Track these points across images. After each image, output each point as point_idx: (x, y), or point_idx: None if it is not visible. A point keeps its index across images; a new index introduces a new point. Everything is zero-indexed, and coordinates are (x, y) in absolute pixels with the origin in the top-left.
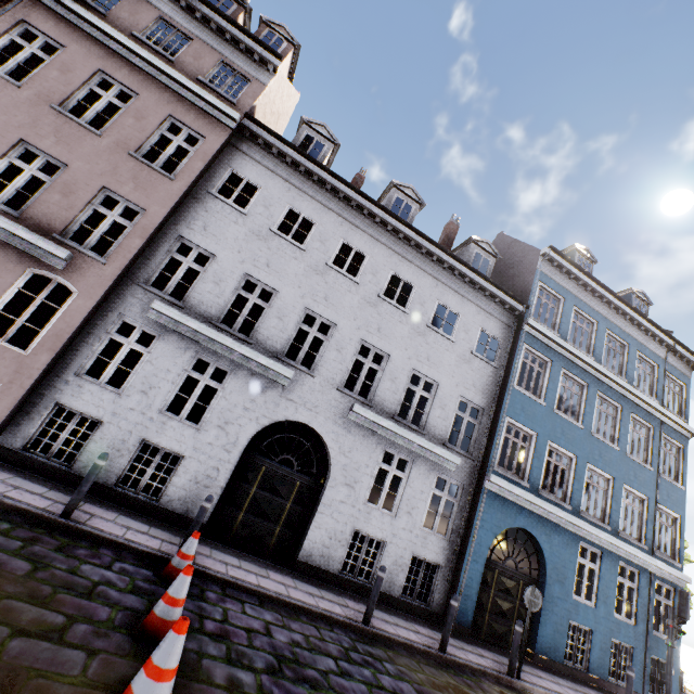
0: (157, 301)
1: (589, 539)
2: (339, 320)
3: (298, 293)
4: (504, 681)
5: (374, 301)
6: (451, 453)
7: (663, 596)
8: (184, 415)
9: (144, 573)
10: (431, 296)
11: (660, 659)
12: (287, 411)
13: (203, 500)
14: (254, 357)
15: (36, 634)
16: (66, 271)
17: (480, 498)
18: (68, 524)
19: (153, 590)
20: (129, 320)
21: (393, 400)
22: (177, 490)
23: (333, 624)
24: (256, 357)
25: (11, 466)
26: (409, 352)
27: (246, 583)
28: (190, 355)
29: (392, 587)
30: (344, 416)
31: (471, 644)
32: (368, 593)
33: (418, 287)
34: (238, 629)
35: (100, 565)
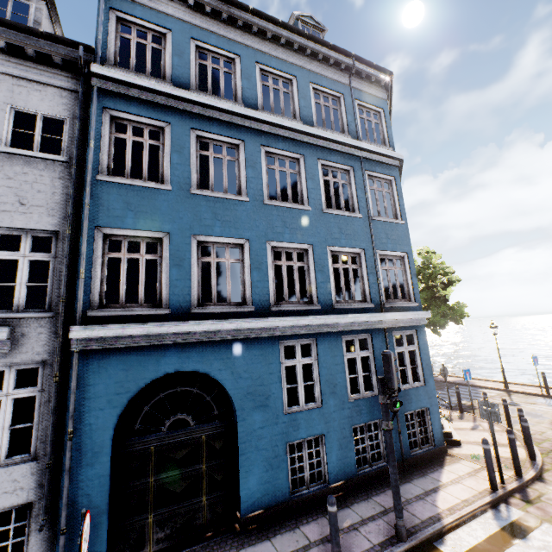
0: None
1: (291, 334)
2: None
3: None
4: None
5: None
6: None
7: (406, 345)
8: None
9: None
10: None
11: (418, 409)
12: None
13: None
14: None
15: None
16: None
17: (71, 369)
18: None
19: None
20: None
21: None
22: None
23: None
24: None
25: None
26: None
27: None
28: None
29: None
30: None
31: None
32: None
33: None
34: None
35: None
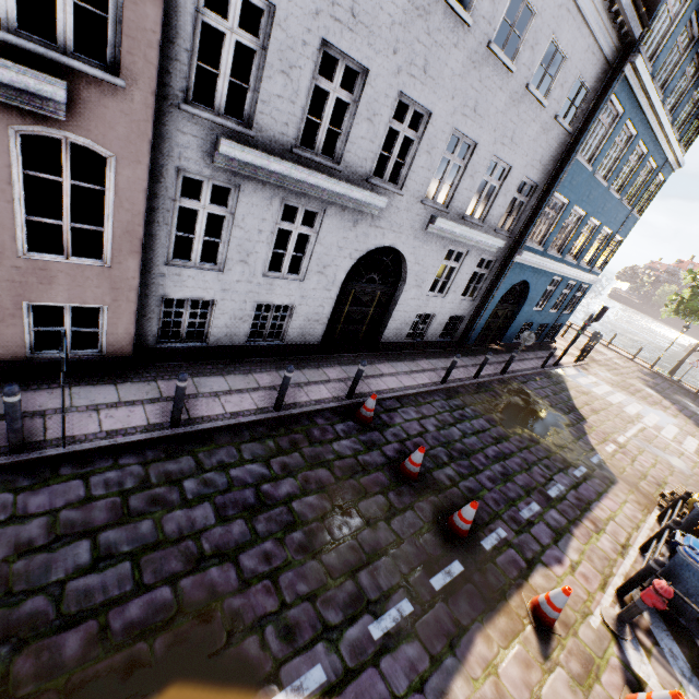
0: (224, 141)
1: (560, 275)
2: (436, 104)
3: (392, 66)
4: (500, 379)
5: (481, 59)
6: (500, 240)
7: (579, 293)
8: (285, 271)
9: (351, 425)
10: (548, 29)
11: (558, 323)
12: (376, 240)
13: (315, 330)
14: (349, 193)
15: (390, 516)
16: (72, 119)
17: (507, 269)
18: (286, 415)
19: (370, 439)
20: (190, 173)
21: (466, 200)
22: (295, 331)
23: (430, 392)
24: (351, 192)
25: (167, 364)
26: (496, 135)
27: (387, 395)
28: (277, 205)
29: (433, 337)
30: (423, 230)
31: (475, 356)
32: (420, 345)
33: (538, 14)
34: (417, 438)
35: (336, 438)
